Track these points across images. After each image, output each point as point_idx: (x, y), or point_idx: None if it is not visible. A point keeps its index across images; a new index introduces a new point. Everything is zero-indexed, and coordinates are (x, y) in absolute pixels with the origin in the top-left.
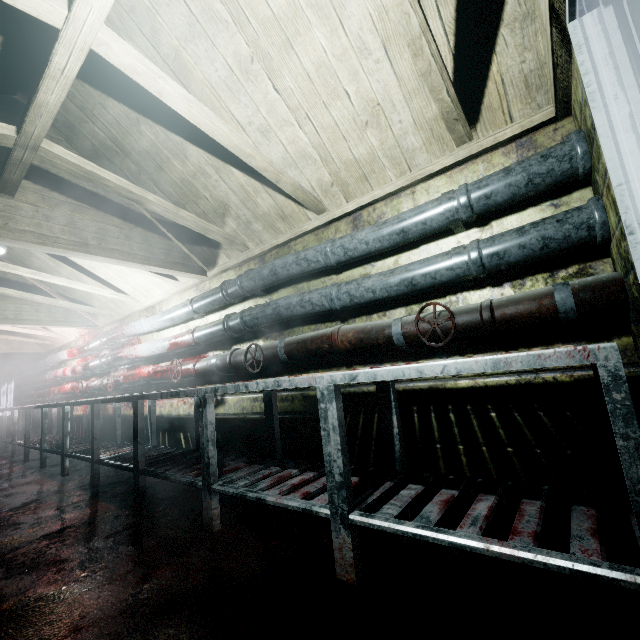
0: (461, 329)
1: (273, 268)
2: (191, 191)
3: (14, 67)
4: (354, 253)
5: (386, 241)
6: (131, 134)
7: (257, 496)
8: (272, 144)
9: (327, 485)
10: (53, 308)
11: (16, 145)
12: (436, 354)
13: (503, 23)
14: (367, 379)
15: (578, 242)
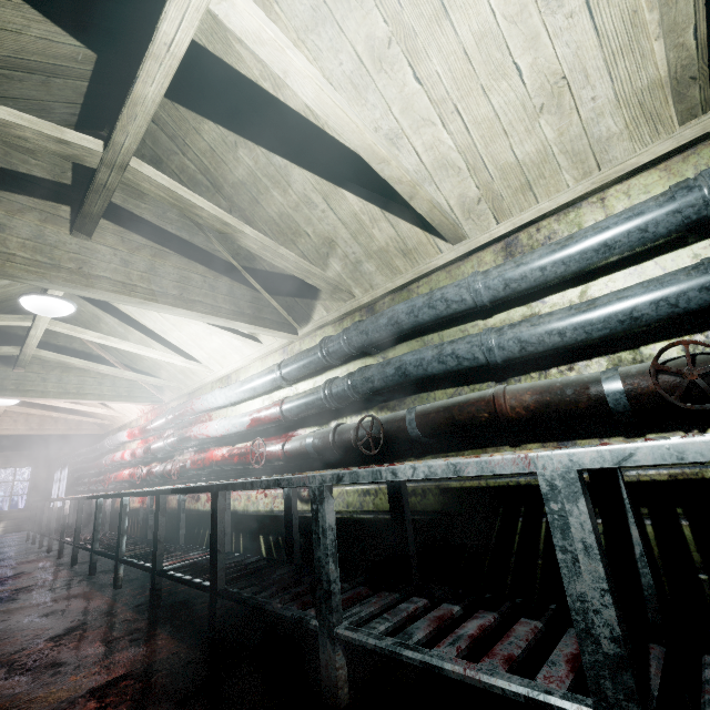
0: None
1: (394, 315)
2: (290, 228)
3: (104, 95)
4: (520, 284)
5: (574, 262)
6: (226, 162)
7: (423, 658)
8: (402, 154)
9: (582, 658)
10: (117, 381)
11: (101, 164)
12: (676, 424)
13: None
14: (659, 459)
15: None
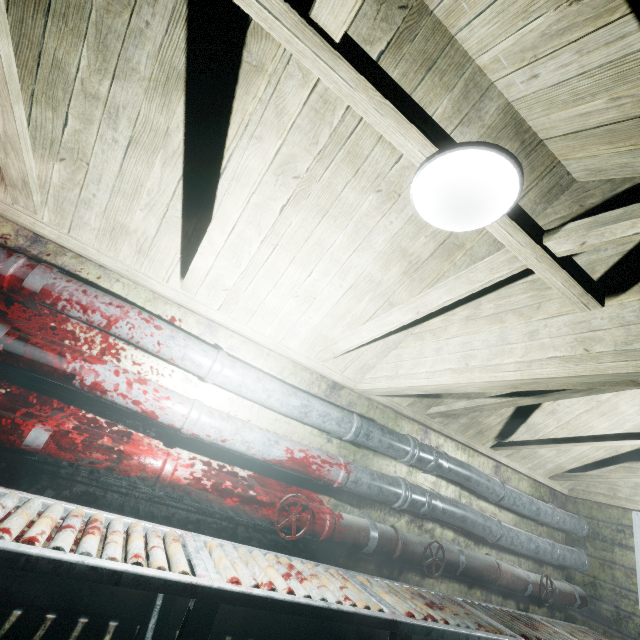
0: (550, 596)
1: (471, 474)
2: None
3: None
4: (515, 507)
5: (529, 513)
6: None
7: None
8: (543, 417)
9: None
10: None
11: None
12: (515, 597)
13: (600, 469)
14: None
15: (577, 568)
